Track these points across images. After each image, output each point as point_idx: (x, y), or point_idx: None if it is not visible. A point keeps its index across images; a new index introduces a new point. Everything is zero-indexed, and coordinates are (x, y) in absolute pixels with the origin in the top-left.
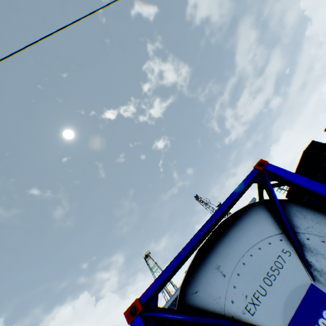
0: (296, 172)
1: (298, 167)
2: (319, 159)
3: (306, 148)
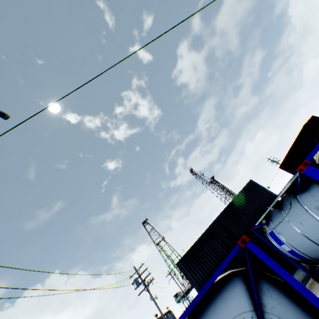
0: (293, 144)
1: (296, 140)
2: (316, 132)
3: (306, 122)
